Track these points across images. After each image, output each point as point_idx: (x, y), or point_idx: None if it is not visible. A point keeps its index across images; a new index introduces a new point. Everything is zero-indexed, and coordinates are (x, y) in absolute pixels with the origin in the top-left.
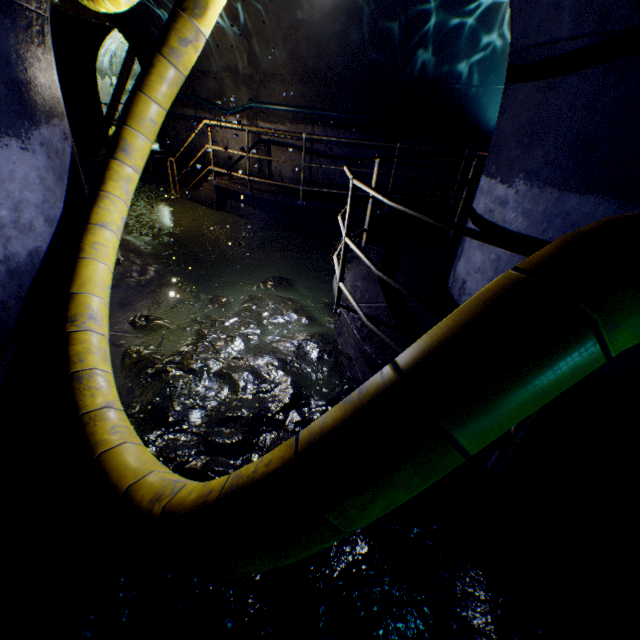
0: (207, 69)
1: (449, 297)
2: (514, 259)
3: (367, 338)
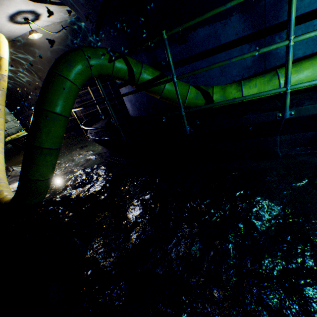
0: (29, 92)
1: (129, 116)
2: (127, 90)
3: (94, 136)
